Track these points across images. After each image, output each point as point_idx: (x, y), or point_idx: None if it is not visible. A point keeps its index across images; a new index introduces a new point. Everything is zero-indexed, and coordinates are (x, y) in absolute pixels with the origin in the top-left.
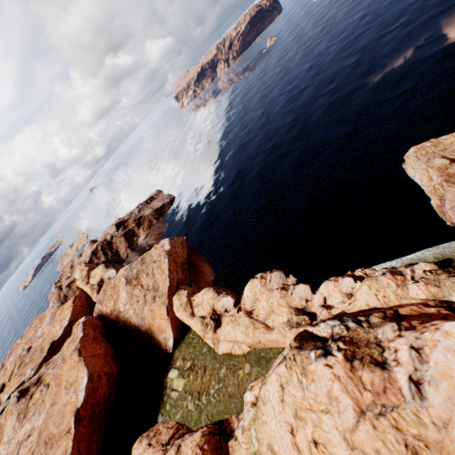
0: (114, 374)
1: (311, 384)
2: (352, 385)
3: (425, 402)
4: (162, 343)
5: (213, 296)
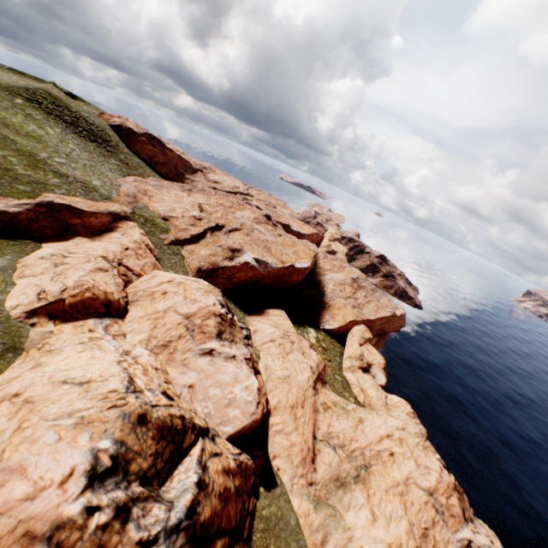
0: (297, 282)
1: (422, 453)
2: (444, 487)
3: None
4: (323, 318)
5: (380, 363)
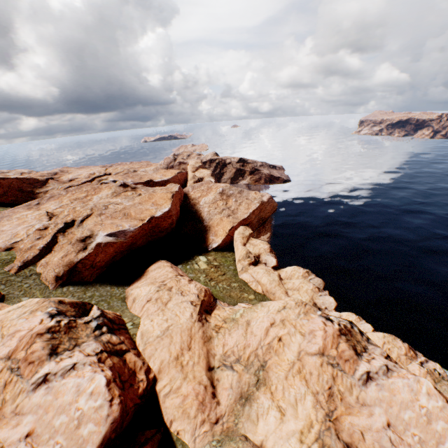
0: (173, 225)
1: (305, 320)
2: (331, 340)
3: (363, 387)
4: (209, 240)
5: (266, 249)
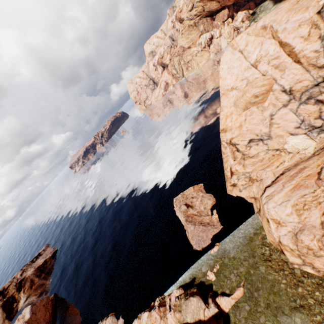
0: None
1: None
2: None
3: None
4: None
5: None
